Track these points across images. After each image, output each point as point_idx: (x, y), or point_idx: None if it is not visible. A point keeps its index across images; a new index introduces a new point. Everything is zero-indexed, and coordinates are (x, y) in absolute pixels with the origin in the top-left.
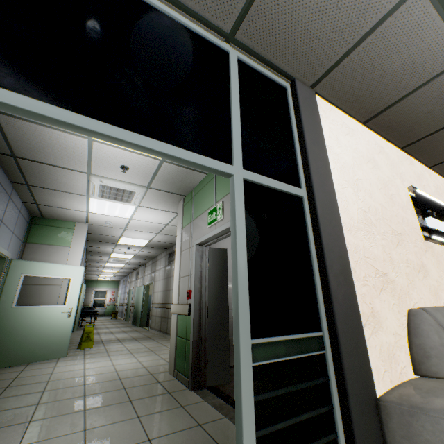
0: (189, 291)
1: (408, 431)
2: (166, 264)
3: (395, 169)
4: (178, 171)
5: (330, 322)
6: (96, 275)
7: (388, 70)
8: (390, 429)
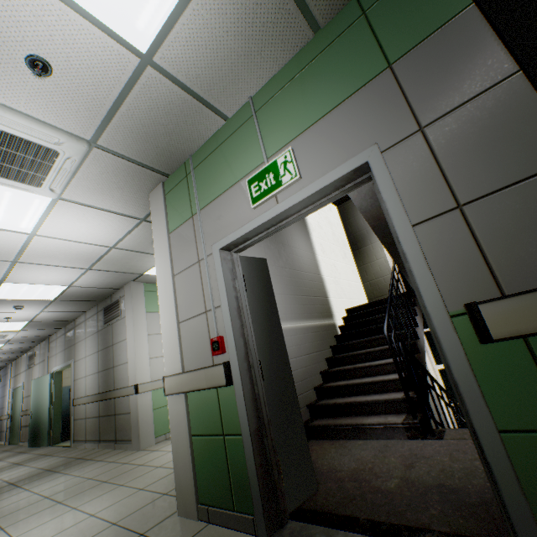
0: (217, 338)
1: None
2: (99, 327)
3: None
4: (173, 103)
5: None
6: None
7: None
8: None
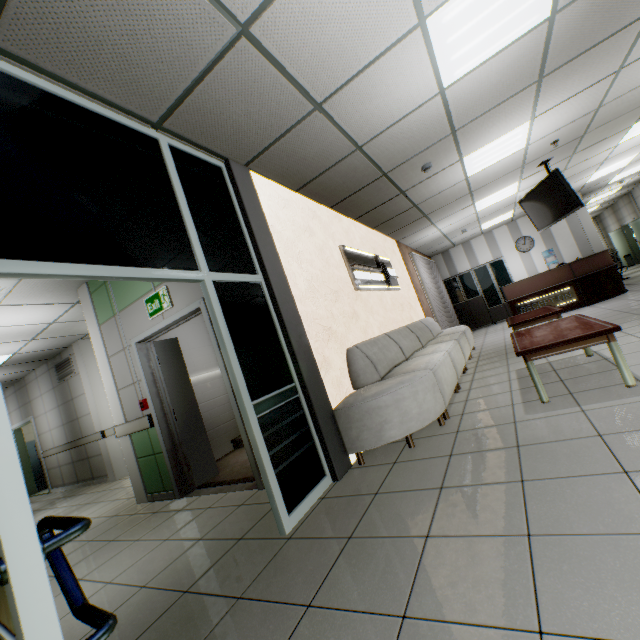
0: (142, 400)
1: (349, 419)
2: (54, 384)
3: (327, 231)
4: None
5: (299, 375)
6: None
7: (307, 155)
8: (341, 423)
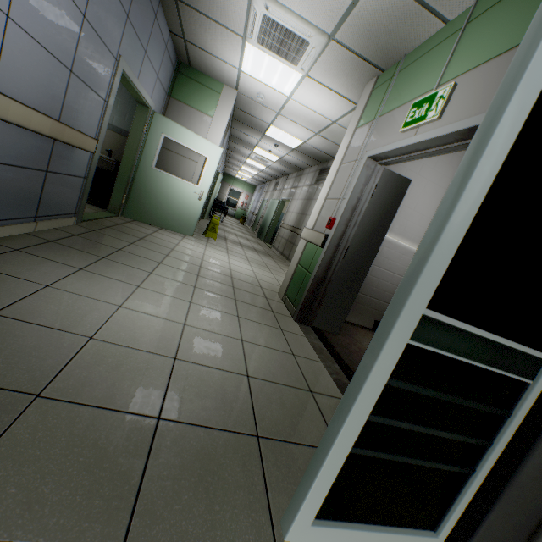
0: (332, 218)
1: None
2: (312, 182)
3: None
4: (395, 6)
5: None
6: (235, 171)
7: None
8: None
